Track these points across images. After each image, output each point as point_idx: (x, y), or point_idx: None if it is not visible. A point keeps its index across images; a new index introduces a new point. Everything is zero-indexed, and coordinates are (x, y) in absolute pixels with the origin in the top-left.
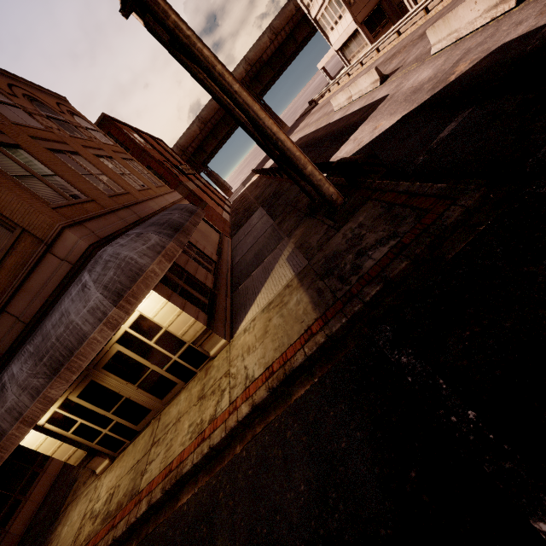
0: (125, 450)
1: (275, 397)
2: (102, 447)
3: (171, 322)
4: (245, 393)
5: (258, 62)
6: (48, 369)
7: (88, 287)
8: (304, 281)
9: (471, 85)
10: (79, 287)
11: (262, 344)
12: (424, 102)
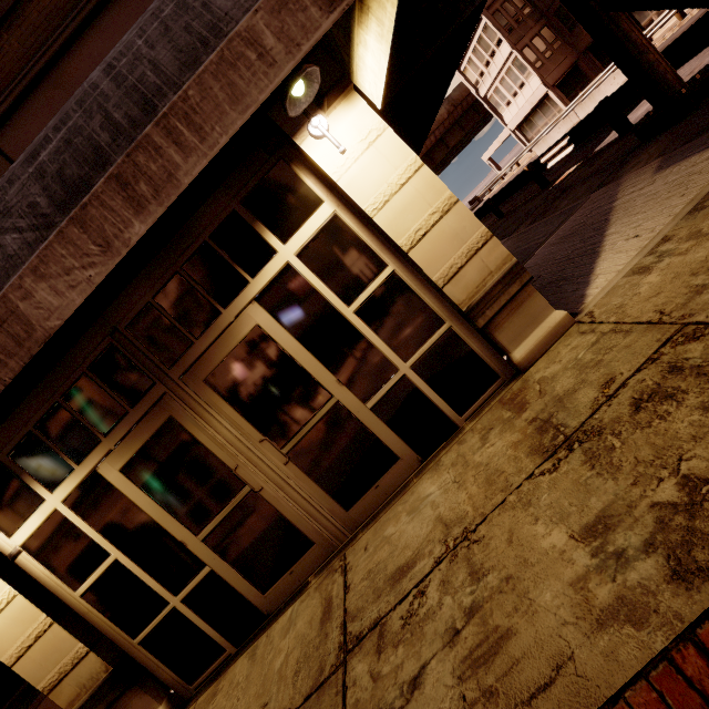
0: (221, 675)
1: None
2: (156, 658)
3: (419, 232)
4: None
5: None
6: (44, 192)
7: None
8: None
9: None
10: None
11: None
12: None
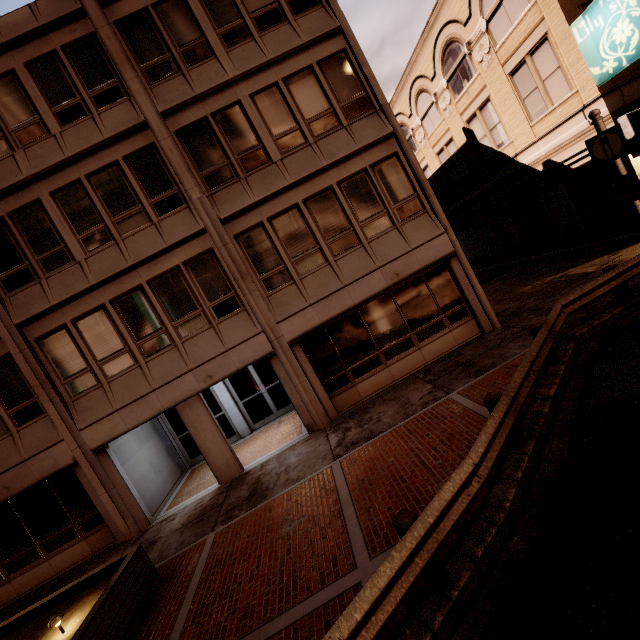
0: None
1: None
2: None
3: None
4: None
5: None
6: None
7: None
8: None
9: None
10: None
11: None
12: None
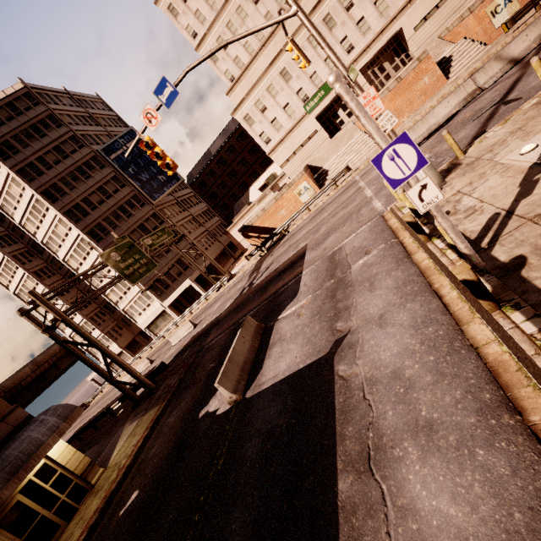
0: None
1: (153, 430)
2: None
3: (68, 460)
4: (137, 444)
5: (15, 388)
6: (8, 475)
7: (46, 419)
8: (148, 411)
9: (188, 345)
10: (37, 422)
11: (136, 436)
12: (176, 355)
